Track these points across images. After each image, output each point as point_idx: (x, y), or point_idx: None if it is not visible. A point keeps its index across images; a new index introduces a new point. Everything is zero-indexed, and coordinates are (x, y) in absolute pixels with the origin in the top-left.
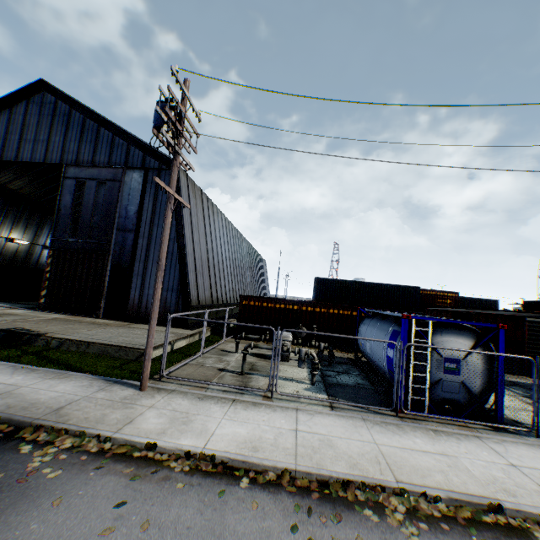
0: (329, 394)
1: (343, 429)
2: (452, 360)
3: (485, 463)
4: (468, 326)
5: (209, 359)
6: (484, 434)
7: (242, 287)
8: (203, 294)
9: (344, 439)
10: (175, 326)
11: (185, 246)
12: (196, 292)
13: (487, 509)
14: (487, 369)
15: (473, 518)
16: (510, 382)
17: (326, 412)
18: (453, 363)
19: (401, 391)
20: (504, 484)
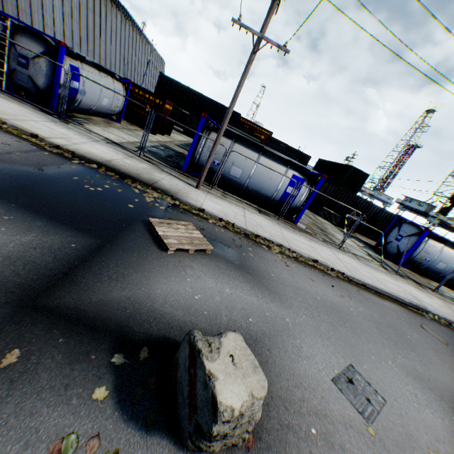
0: None
1: None
2: (25, 58)
3: None
4: (48, 40)
5: None
6: (20, 103)
7: (92, 57)
8: None
9: None
10: None
11: None
12: None
13: None
14: (52, 75)
15: None
16: (180, 153)
17: None
18: (26, 60)
19: None
20: None
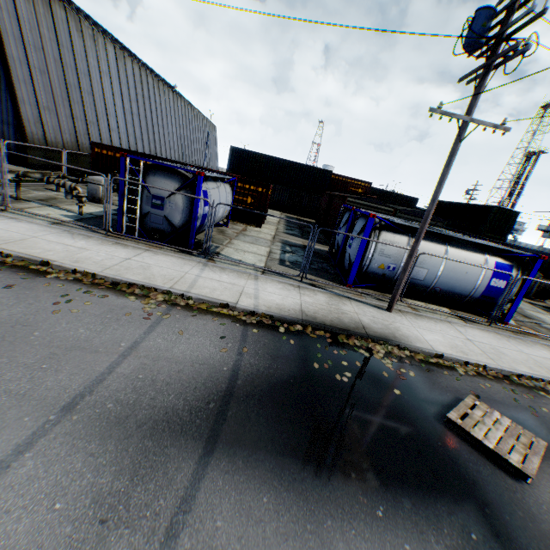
0: (80, 220)
1: (26, 230)
2: (159, 198)
3: (105, 255)
4: (182, 171)
5: (11, 189)
6: (161, 251)
7: (153, 146)
8: (59, 137)
9: (11, 232)
10: (19, 165)
11: (10, 69)
12: (41, 131)
13: (41, 264)
14: (189, 209)
15: (25, 266)
16: (303, 246)
17: (41, 223)
18: (160, 200)
19: (110, 216)
20: (86, 260)
